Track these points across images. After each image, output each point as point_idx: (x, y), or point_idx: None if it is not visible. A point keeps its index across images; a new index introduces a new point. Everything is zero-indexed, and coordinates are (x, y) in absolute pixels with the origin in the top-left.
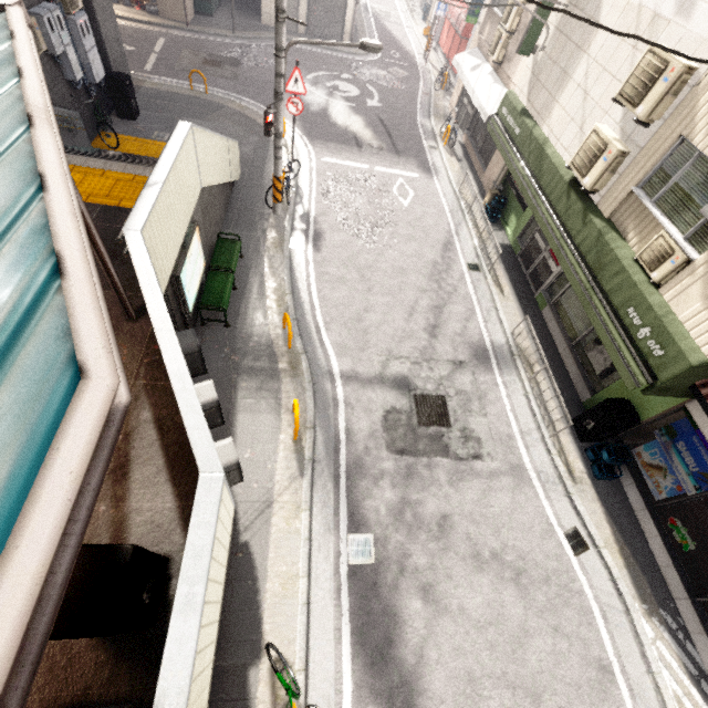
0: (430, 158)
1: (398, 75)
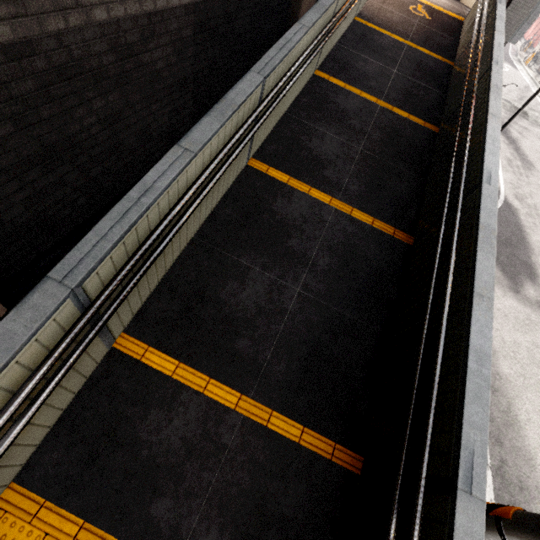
0: (517, 66)
1: None
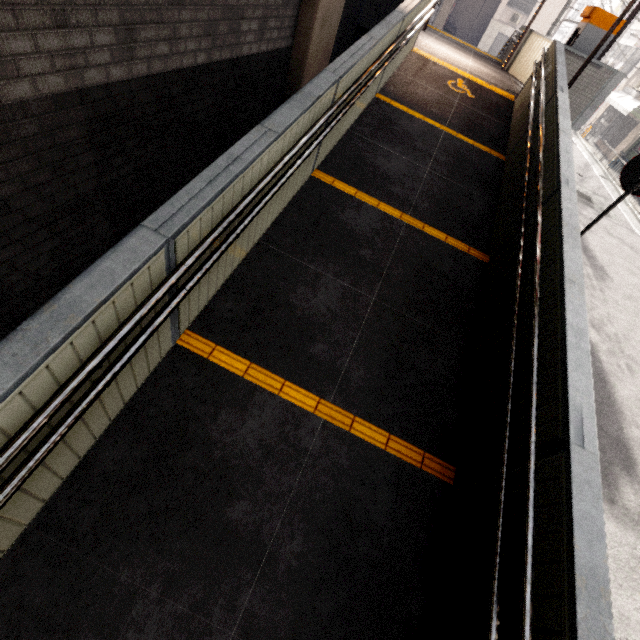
0: (573, 139)
1: None
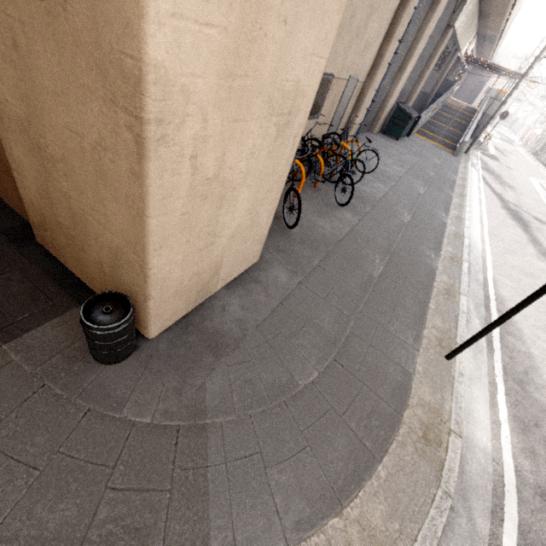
0: (516, 147)
1: (507, 139)
